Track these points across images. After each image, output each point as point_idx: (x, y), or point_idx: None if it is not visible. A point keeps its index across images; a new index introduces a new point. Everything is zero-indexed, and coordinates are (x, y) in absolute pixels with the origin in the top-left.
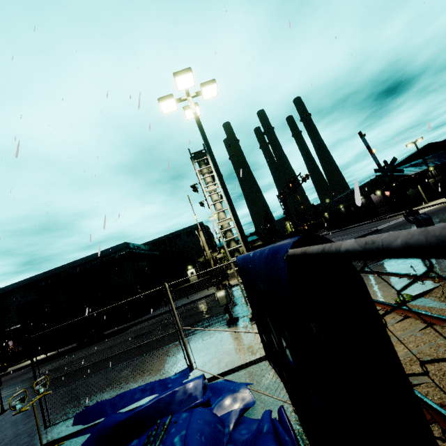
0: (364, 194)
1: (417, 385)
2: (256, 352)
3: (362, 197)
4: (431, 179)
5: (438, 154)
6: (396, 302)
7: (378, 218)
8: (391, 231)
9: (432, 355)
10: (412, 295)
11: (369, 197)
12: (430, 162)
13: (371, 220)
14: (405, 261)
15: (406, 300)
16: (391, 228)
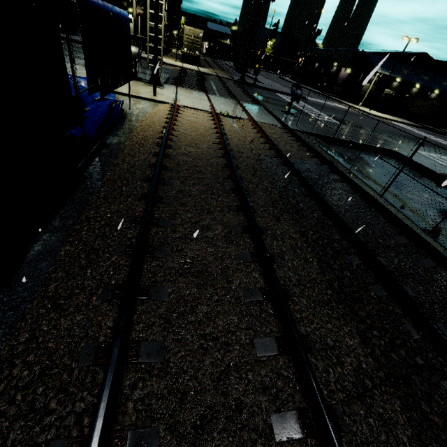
0: (341, 62)
1: (178, 121)
2: (133, 93)
3: (337, 64)
4: (388, 89)
5: (417, 70)
6: (220, 113)
7: (326, 94)
8: (306, 103)
9: (197, 122)
10: (231, 115)
11: (340, 69)
12: (401, 72)
13: (322, 92)
14: (263, 110)
15: (224, 114)
16: (312, 103)
